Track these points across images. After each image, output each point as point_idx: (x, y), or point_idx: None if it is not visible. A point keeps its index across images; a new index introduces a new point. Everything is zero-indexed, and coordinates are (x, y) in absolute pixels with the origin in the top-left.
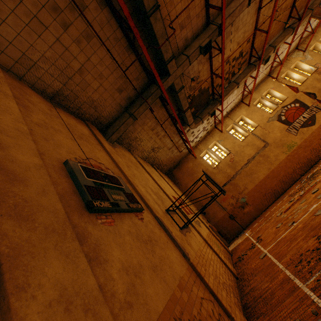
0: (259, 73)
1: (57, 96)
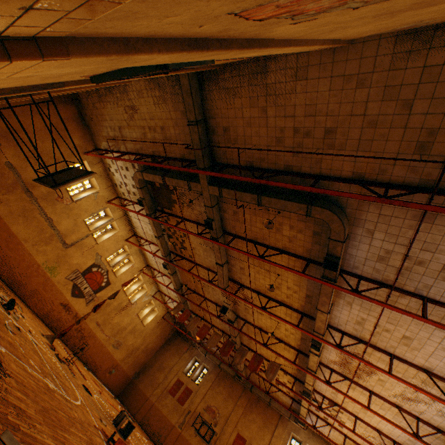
0: (156, 258)
1: (263, 68)
